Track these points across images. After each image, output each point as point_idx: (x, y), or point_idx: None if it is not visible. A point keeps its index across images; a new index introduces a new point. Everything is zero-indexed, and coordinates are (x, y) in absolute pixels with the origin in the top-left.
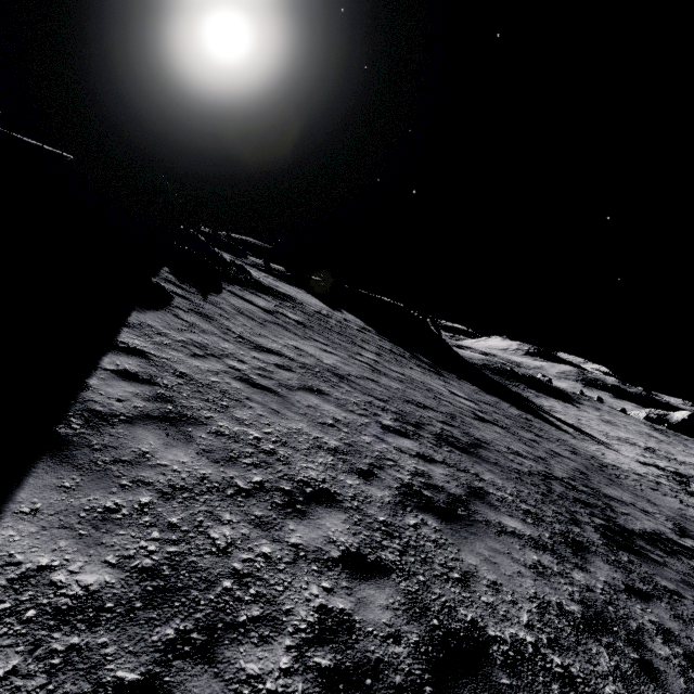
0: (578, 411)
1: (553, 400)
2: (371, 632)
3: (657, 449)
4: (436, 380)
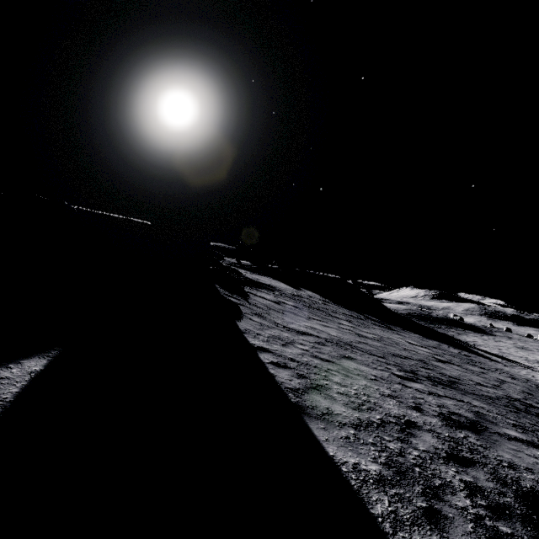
0: (495, 342)
1: (472, 335)
2: (490, 491)
3: None
4: (393, 334)
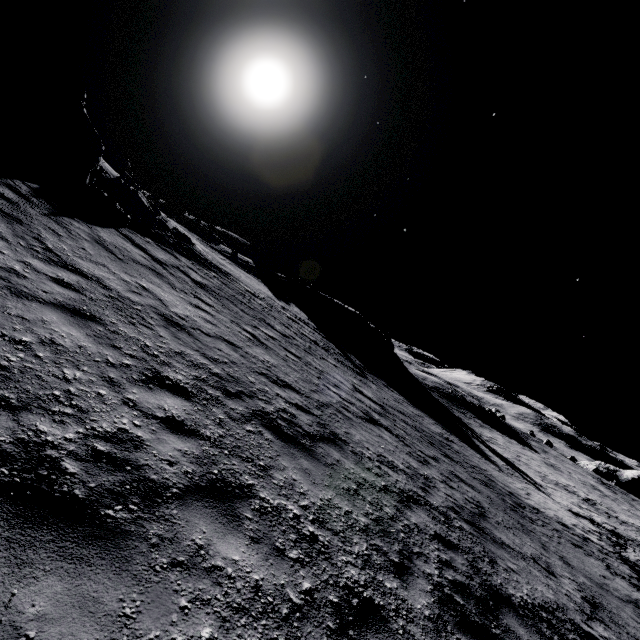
0: (522, 449)
1: (498, 433)
2: None
3: (598, 503)
4: (348, 376)
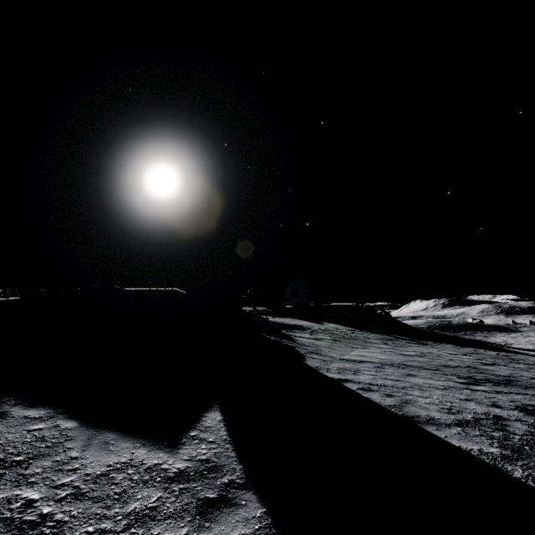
0: (525, 338)
1: (499, 336)
2: None
3: None
4: (430, 348)
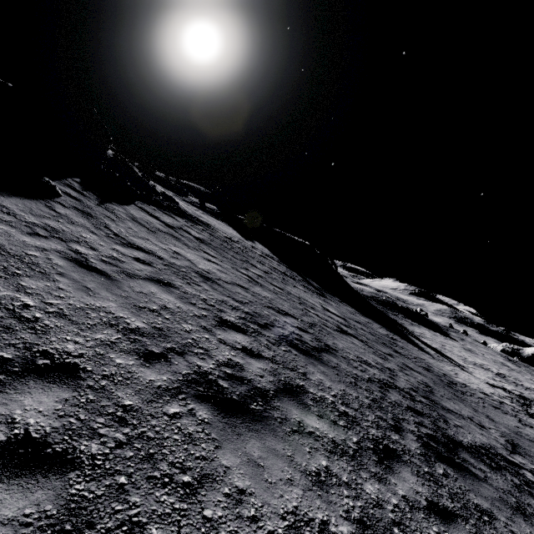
0: (444, 339)
1: (425, 329)
2: None
3: (507, 375)
4: (315, 298)
